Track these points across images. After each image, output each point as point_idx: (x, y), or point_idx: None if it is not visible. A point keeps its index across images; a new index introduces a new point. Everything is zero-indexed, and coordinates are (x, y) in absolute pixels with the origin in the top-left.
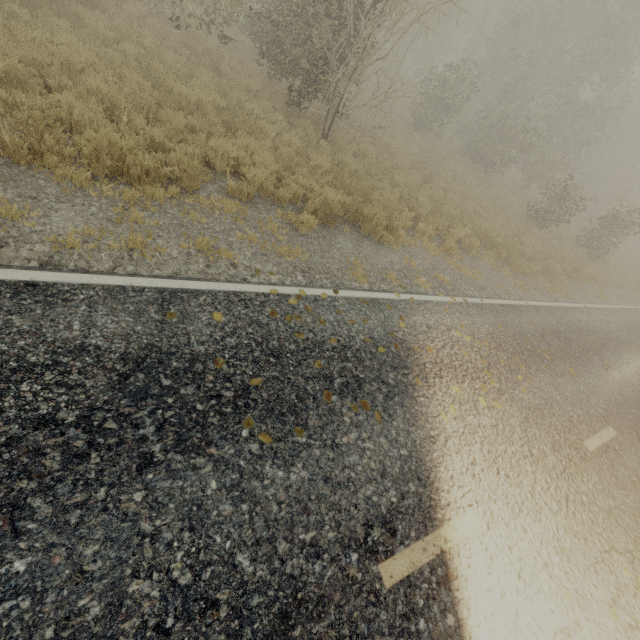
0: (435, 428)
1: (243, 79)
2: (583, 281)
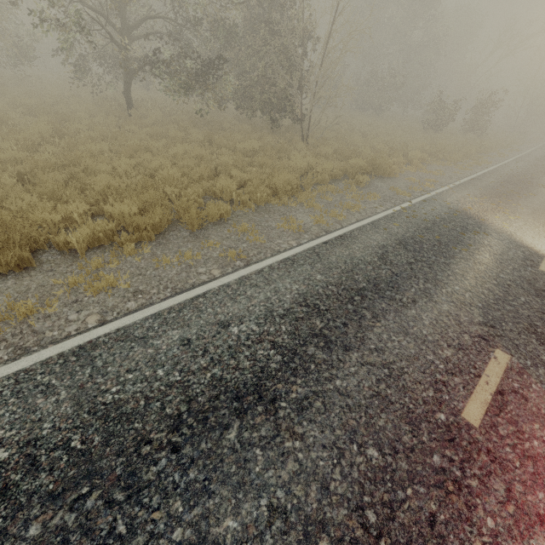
0: (507, 231)
1: (243, 126)
2: (487, 151)
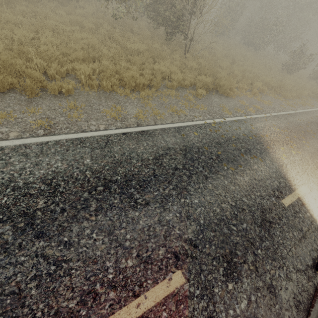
0: (280, 162)
1: (145, 33)
2: (316, 97)
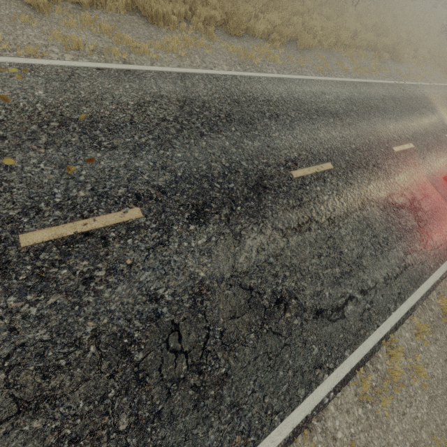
0: (443, 117)
1: None
2: None
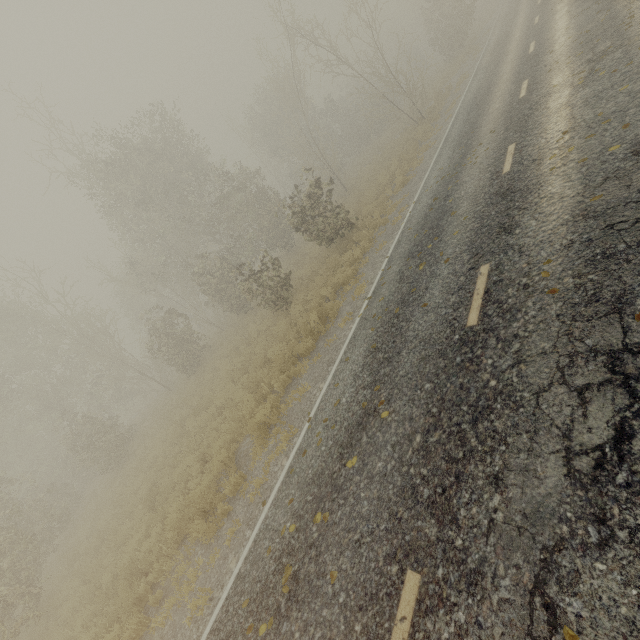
0: None
1: None
2: (331, 317)
